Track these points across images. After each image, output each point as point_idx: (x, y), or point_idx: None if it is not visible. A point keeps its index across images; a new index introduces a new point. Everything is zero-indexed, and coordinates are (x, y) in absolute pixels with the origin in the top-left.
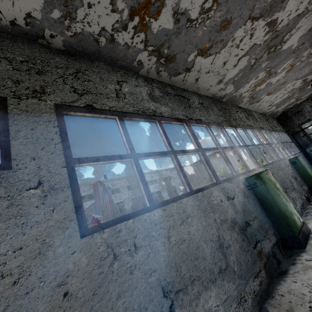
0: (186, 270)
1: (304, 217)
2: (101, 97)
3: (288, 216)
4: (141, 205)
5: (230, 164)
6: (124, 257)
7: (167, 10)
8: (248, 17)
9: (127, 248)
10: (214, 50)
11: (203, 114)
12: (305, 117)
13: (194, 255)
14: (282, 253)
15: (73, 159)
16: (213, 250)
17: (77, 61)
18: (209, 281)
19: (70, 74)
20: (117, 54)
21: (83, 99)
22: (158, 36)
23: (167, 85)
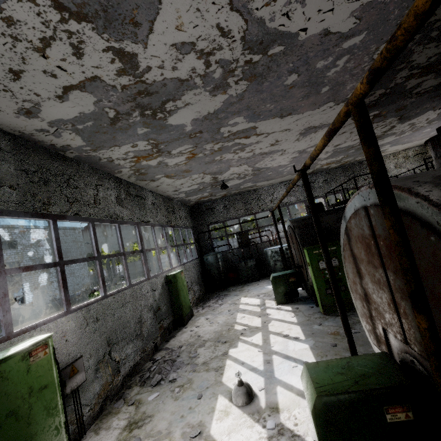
0: None
1: (115, 403)
2: None
3: None
4: None
5: None
6: None
7: None
8: None
9: None
10: None
11: None
12: (215, 217)
13: None
14: None
15: None
16: None
17: None
18: None
19: None
20: None
21: None
22: None
23: None
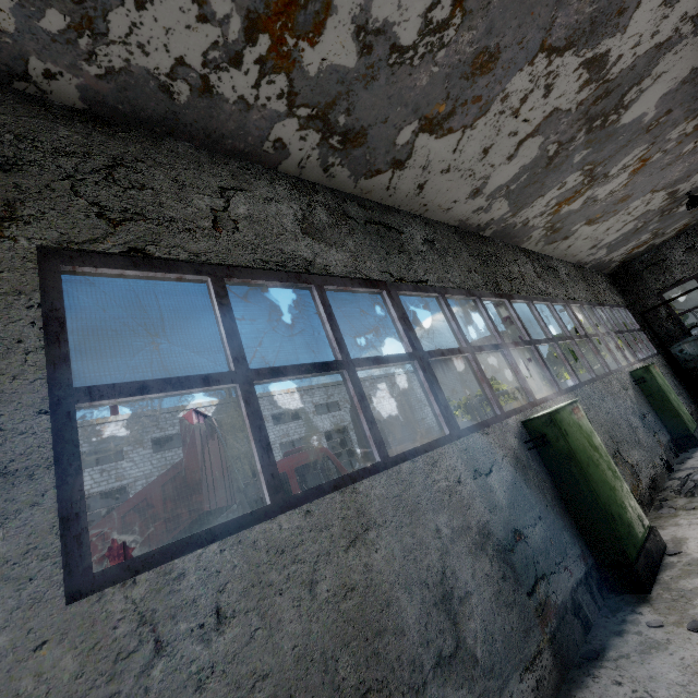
0: (350, 668)
1: (656, 511)
2: (172, 229)
3: (616, 514)
4: (290, 469)
5: (489, 388)
6: (185, 645)
7: (341, 23)
8: (540, 47)
9: (197, 621)
10: (459, 120)
11: (433, 267)
12: (672, 274)
13: (375, 625)
14: (597, 602)
15: (74, 389)
16: (426, 609)
17: (118, 137)
18: (408, 690)
19: (93, 170)
20: (221, 124)
21: (122, 233)
22: (322, 84)
23: (350, 197)
